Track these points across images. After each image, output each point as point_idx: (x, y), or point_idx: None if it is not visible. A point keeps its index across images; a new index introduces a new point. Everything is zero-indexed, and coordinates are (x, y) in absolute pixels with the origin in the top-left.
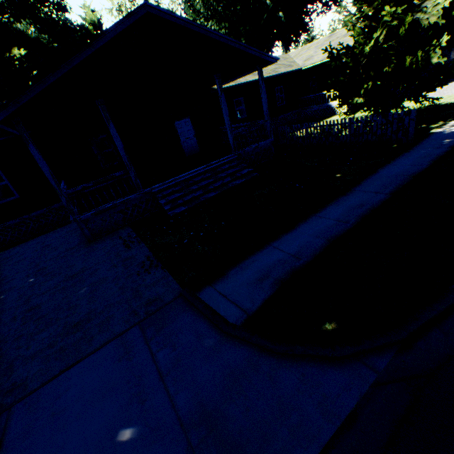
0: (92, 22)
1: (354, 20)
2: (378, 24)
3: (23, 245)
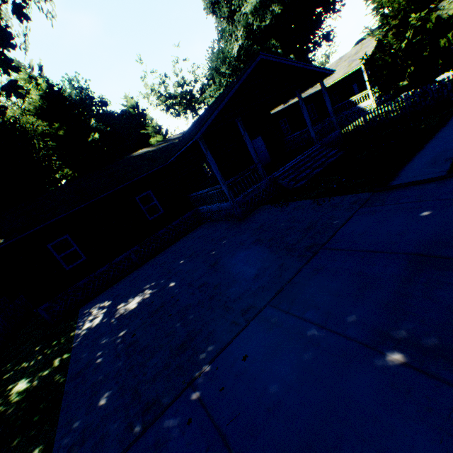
0: (132, 106)
1: (381, 33)
2: (403, 29)
3: (175, 245)
